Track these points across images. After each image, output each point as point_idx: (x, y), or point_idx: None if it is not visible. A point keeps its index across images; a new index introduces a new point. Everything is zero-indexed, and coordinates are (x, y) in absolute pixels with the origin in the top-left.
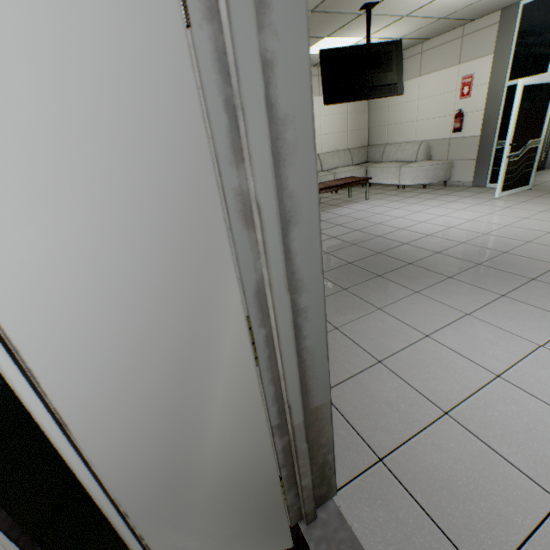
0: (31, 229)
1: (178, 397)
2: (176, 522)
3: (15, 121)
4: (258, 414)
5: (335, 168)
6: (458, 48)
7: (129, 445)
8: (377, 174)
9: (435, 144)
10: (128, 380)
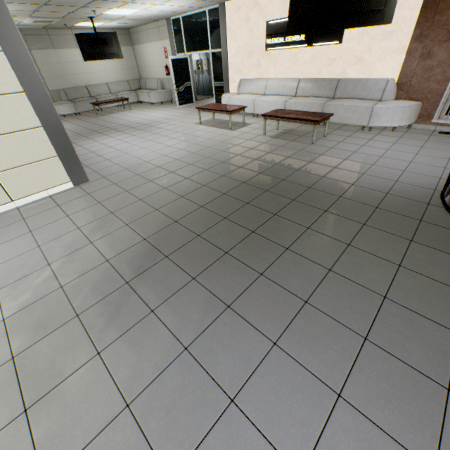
0: None
1: None
2: None
3: None
4: None
5: (120, 92)
6: (159, 32)
7: None
8: (142, 96)
9: (164, 81)
10: None
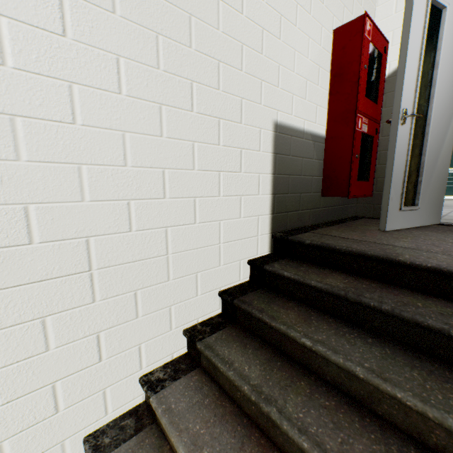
0: (446, 73)
1: (444, 129)
2: (428, 185)
3: (452, 54)
4: (451, 146)
5: None
6: None
7: (433, 141)
8: None
9: None
10: (441, 118)
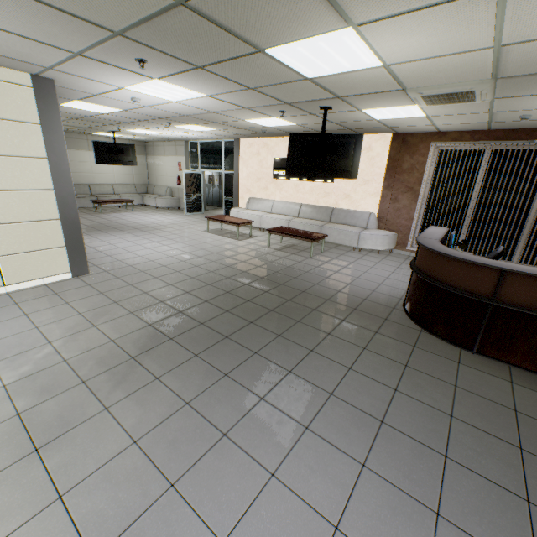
0: None
1: None
2: None
3: None
4: None
5: (125, 193)
6: (175, 149)
7: None
8: (148, 200)
9: (174, 189)
10: None
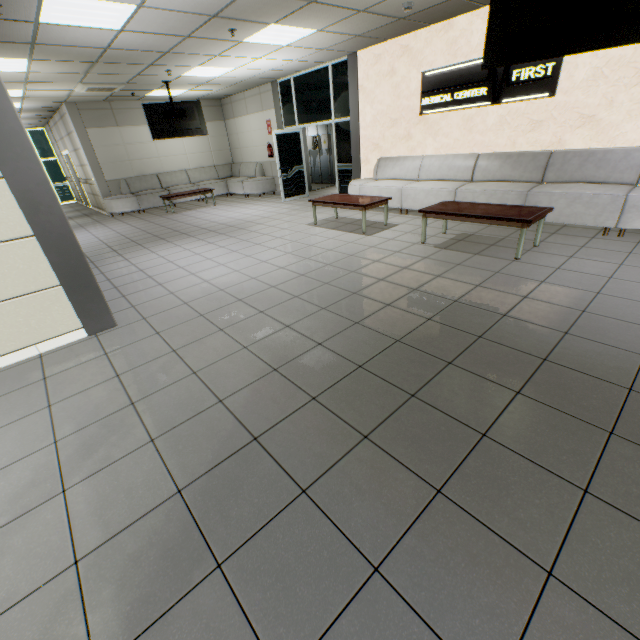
0: None
1: None
2: None
3: None
4: None
5: (203, 181)
6: (260, 101)
7: None
8: (233, 186)
9: (265, 165)
10: None
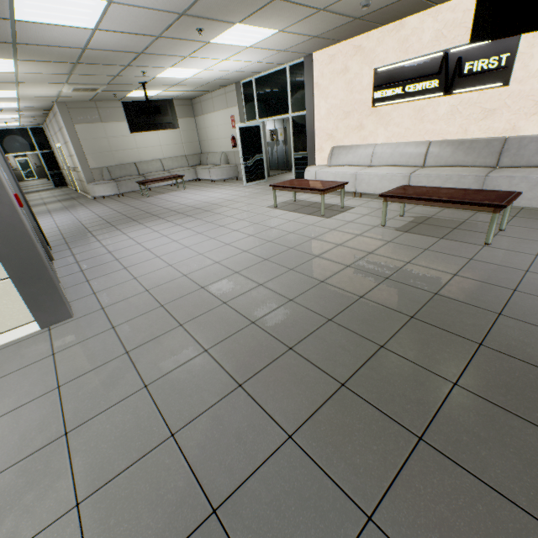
0: None
1: None
2: None
3: None
4: None
5: (175, 168)
6: (226, 99)
7: None
8: (201, 173)
9: (229, 154)
10: None
